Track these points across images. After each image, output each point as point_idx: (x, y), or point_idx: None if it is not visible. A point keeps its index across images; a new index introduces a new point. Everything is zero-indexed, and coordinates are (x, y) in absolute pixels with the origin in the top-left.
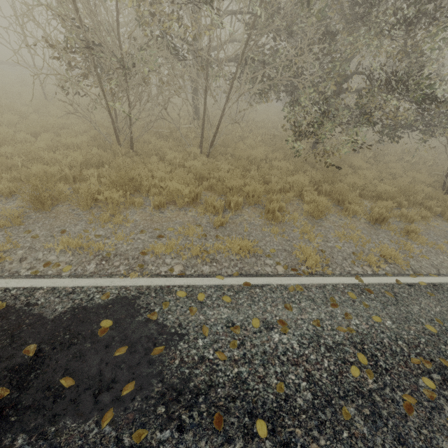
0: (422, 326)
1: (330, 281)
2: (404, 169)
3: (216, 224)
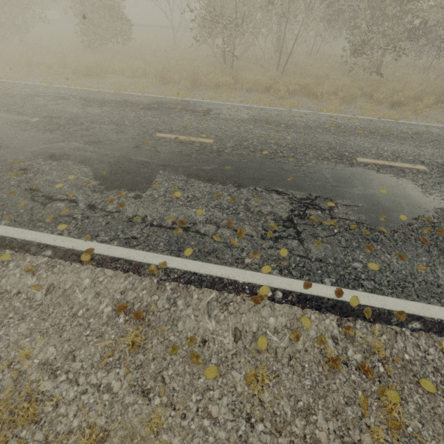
0: (376, 126)
1: (335, 114)
2: None
3: (279, 96)
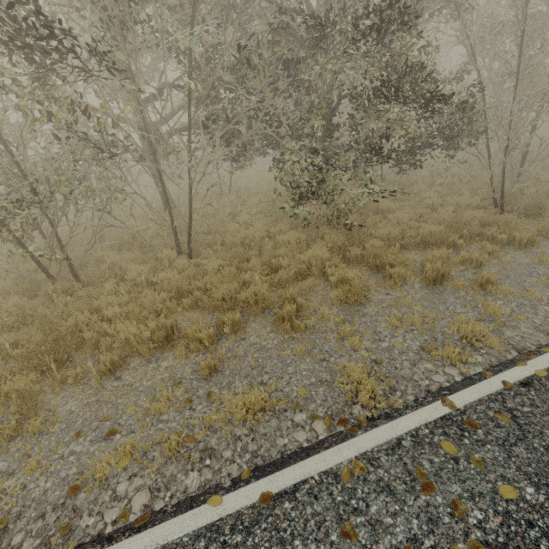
0: None
1: (405, 425)
2: (440, 195)
3: (204, 373)
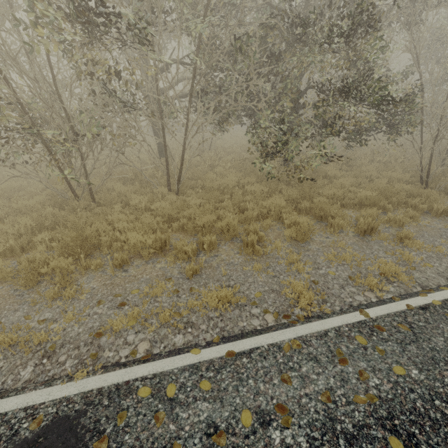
0: None
1: (331, 323)
2: (378, 170)
3: (188, 274)
